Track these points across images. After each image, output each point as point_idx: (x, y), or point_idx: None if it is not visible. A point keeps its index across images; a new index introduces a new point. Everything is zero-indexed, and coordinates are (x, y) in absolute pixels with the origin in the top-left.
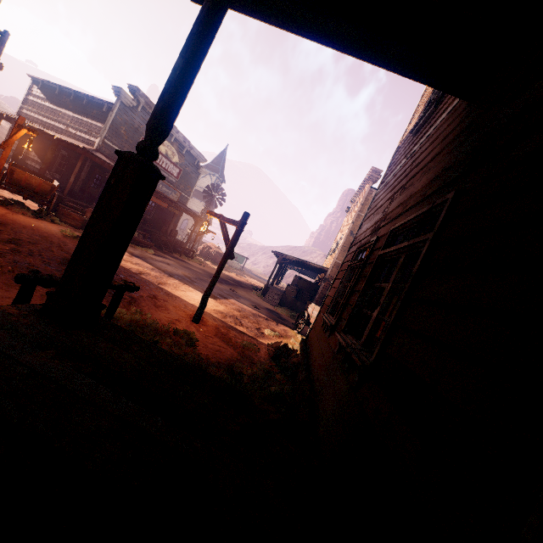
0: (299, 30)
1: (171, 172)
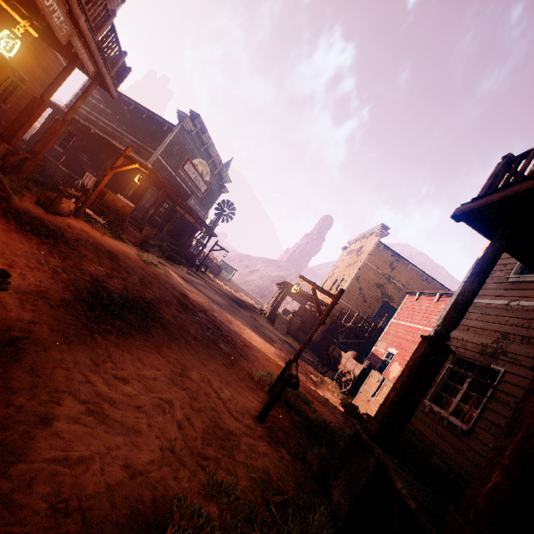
0: (523, 261)
1: (200, 189)
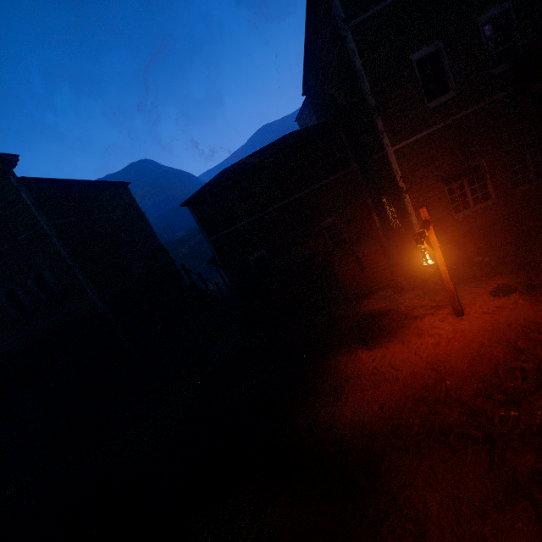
0: None
1: None
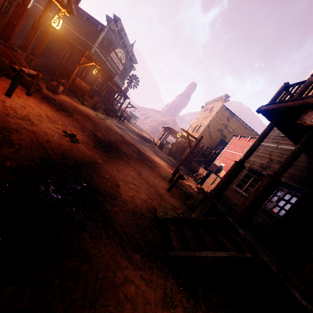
0: (282, 131)
1: (119, 68)
